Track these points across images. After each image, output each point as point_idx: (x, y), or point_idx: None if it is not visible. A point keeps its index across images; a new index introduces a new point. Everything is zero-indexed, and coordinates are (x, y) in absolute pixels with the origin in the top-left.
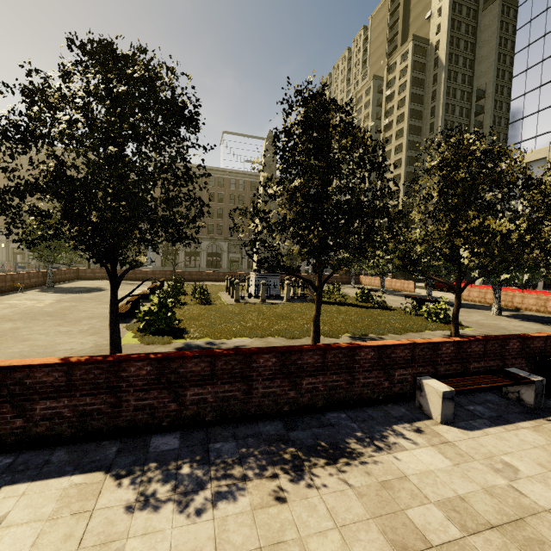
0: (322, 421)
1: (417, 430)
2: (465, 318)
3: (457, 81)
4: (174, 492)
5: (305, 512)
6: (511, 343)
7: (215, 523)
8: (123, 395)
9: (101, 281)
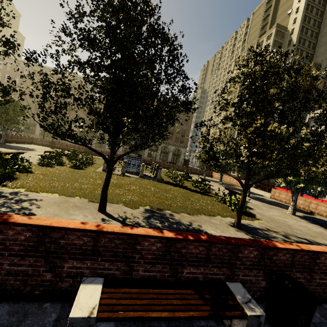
0: None
1: None
2: (263, 211)
3: (302, 56)
4: None
5: None
6: (247, 250)
7: None
8: None
9: (44, 147)
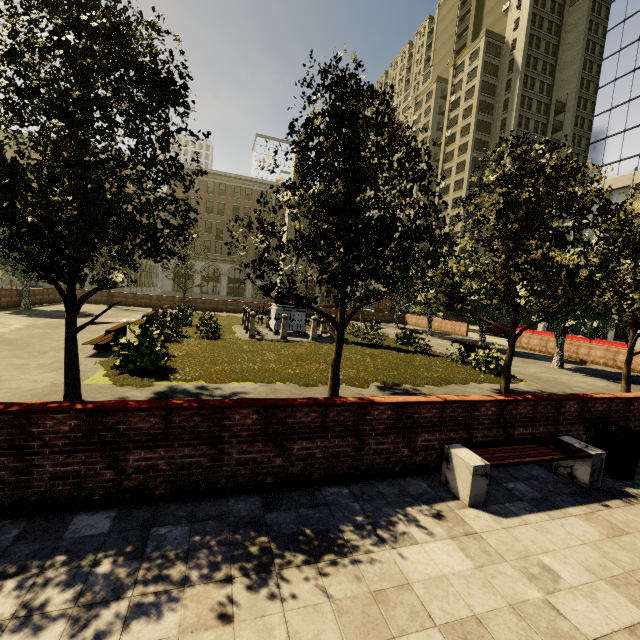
0: (315, 498)
1: (437, 515)
2: (520, 369)
3: (534, 89)
4: (74, 602)
5: (254, 639)
6: (568, 405)
7: None
8: (34, 458)
9: (93, 305)
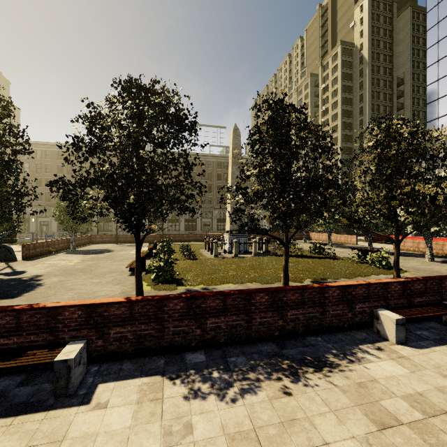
0: (304, 342)
1: (378, 349)
2: (403, 264)
3: (379, 73)
4: (212, 388)
5: (307, 401)
6: (446, 281)
7: (246, 407)
8: (165, 323)
9: (107, 244)
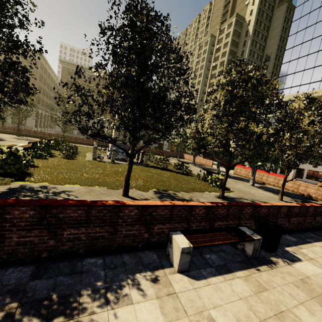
0: (75, 267)
1: (154, 280)
2: (233, 185)
3: (256, 47)
4: None
5: None
6: (247, 209)
7: None
8: None
9: (8, 134)
